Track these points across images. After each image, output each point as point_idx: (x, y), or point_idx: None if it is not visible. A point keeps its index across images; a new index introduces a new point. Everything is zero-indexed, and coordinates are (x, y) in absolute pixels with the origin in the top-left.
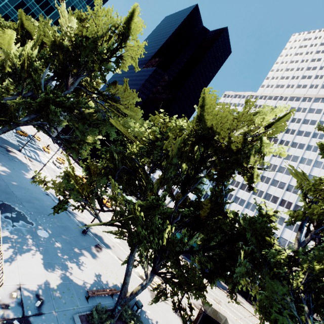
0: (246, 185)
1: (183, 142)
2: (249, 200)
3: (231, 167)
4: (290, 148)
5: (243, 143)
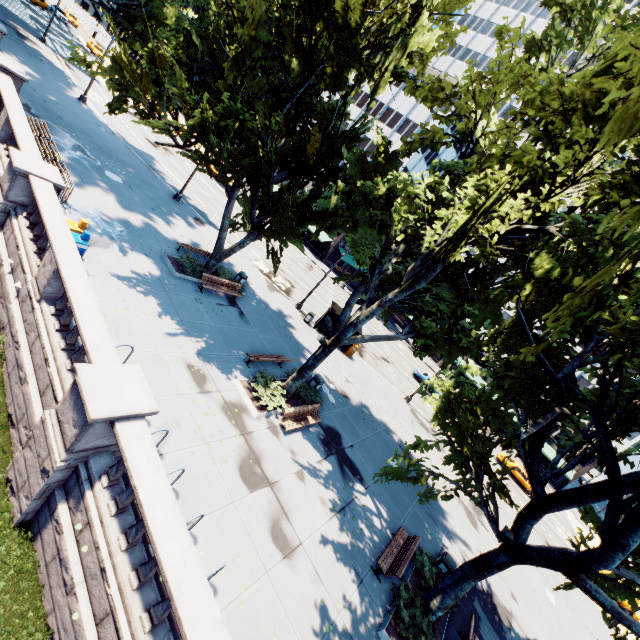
0: None
1: (283, 6)
2: None
3: (351, 62)
4: None
5: (363, 10)
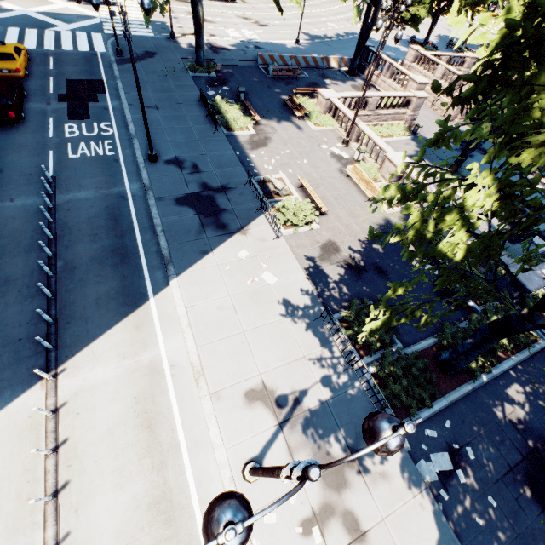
0: None
1: None
2: None
3: None
4: None
5: None
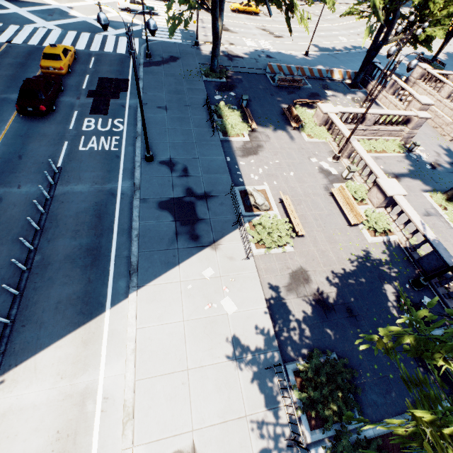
0: None
1: None
2: None
3: None
4: None
5: None
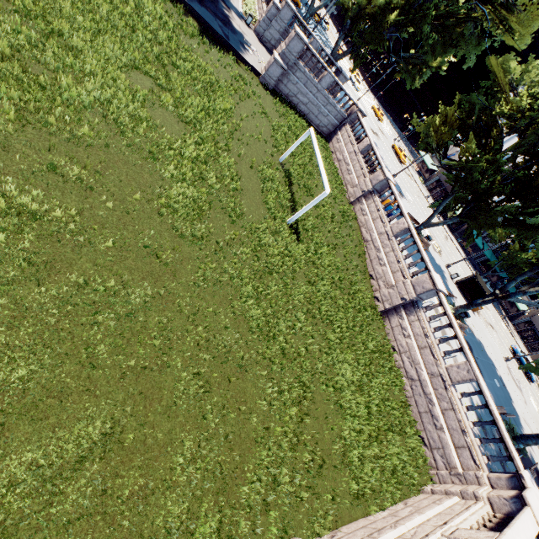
0: None
1: None
2: None
3: None
4: None
5: None
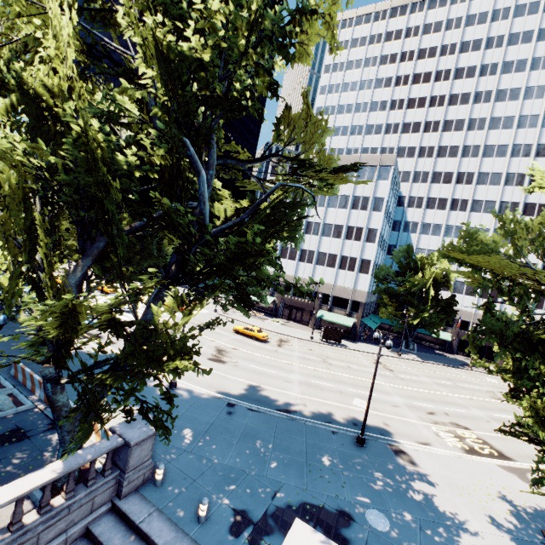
0: (435, 198)
1: None
2: (448, 221)
3: None
4: (495, 104)
5: None
